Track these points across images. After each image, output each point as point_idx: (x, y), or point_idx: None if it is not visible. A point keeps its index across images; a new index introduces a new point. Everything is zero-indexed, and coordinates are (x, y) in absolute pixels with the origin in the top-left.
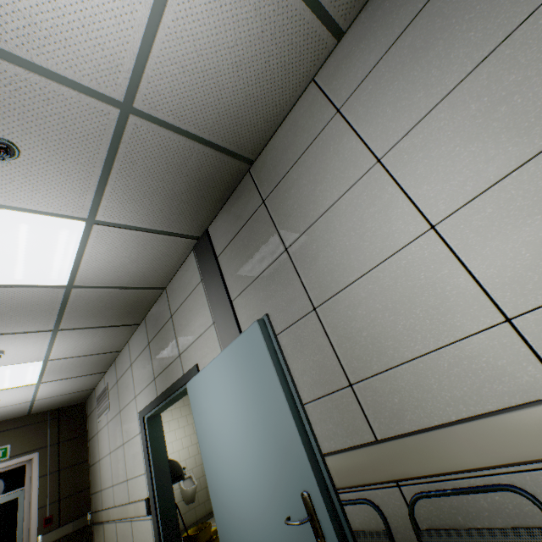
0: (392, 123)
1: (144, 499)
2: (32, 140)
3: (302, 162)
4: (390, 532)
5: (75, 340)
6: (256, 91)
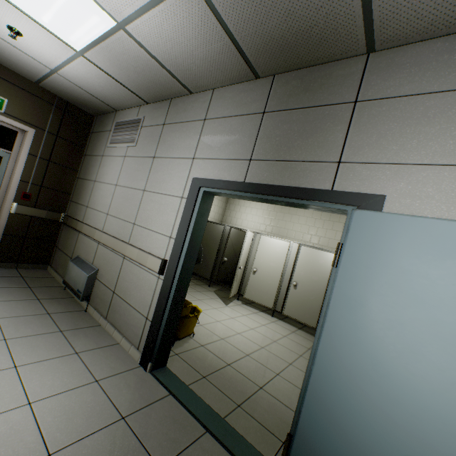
0: None
1: (160, 258)
2: None
3: None
4: None
5: (184, 26)
6: None
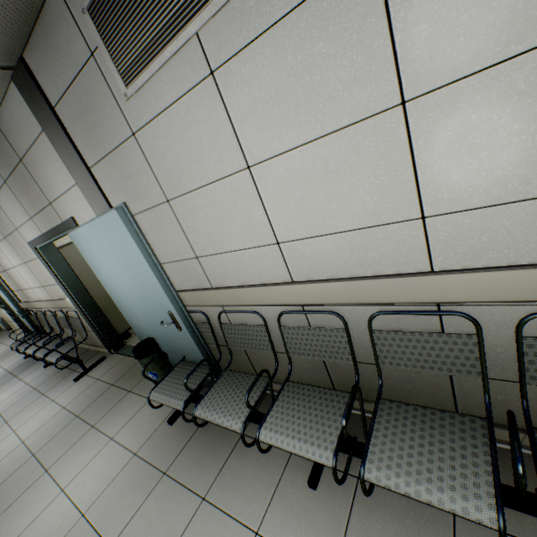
0: None
1: None
2: None
3: None
4: (36, 315)
5: None
6: None
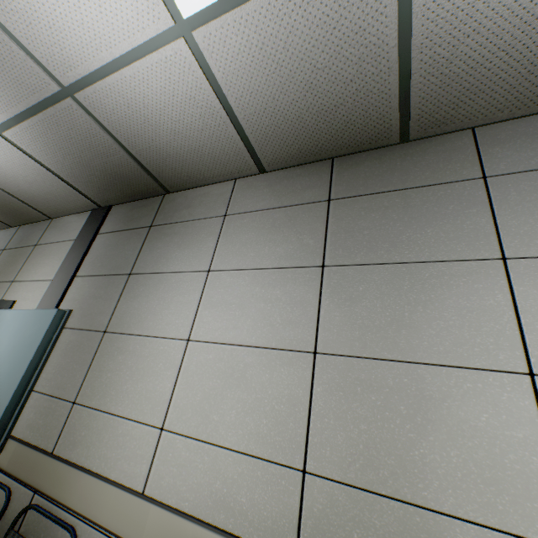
0: (232, 255)
1: None
2: None
3: (187, 225)
4: None
5: None
6: (187, 155)
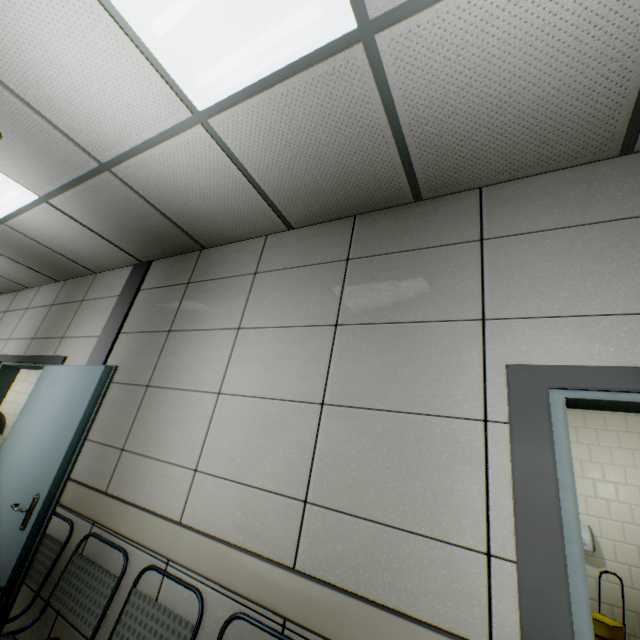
0: (260, 313)
1: None
2: (17, 138)
3: (221, 283)
4: (65, 545)
5: None
6: (217, 216)
